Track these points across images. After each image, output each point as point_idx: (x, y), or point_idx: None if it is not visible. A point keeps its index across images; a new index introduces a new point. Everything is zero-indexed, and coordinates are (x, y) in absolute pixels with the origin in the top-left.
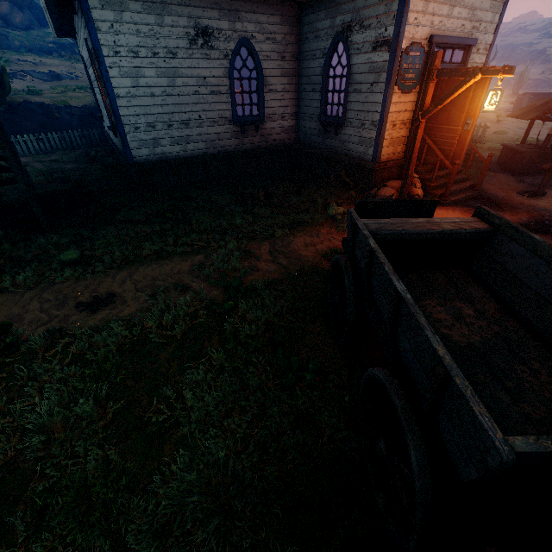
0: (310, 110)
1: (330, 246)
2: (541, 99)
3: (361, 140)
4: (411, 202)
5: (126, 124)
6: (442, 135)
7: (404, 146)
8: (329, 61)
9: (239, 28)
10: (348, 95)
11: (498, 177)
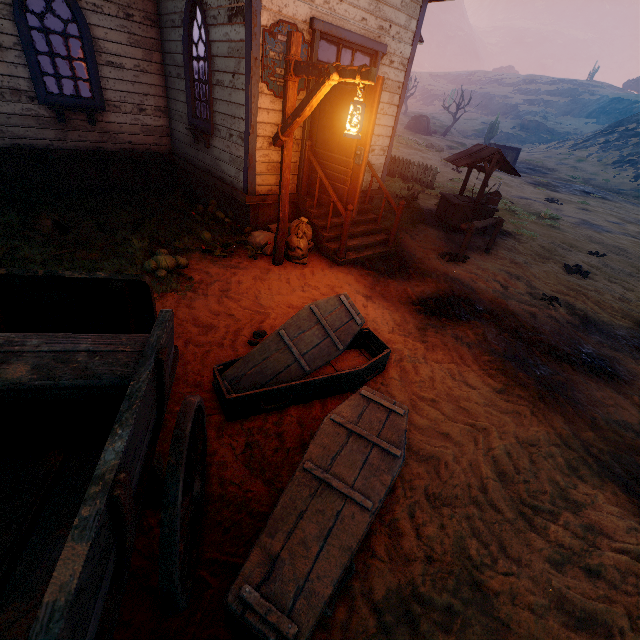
0: (180, 106)
1: None
2: (478, 145)
3: (232, 158)
4: (85, 280)
5: None
6: (335, 168)
7: (296, 176)
8: (190, 33)
9: None
10: (213, 88)
11: (428, 231)
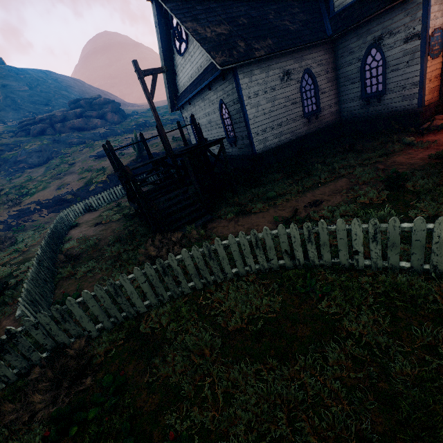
0: (351, 96)
1: (426, 154)
2: None
3: (404, 97)
4: None
5: (252, 133)
6: None
7: (438, 92)
8: (364, 62)
9: (303, 65)
10: (386, 75)
11: None
